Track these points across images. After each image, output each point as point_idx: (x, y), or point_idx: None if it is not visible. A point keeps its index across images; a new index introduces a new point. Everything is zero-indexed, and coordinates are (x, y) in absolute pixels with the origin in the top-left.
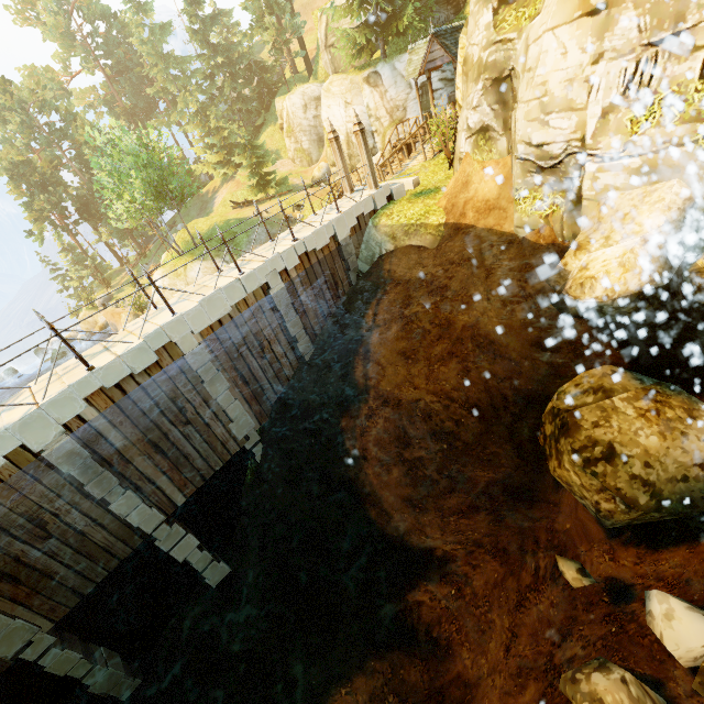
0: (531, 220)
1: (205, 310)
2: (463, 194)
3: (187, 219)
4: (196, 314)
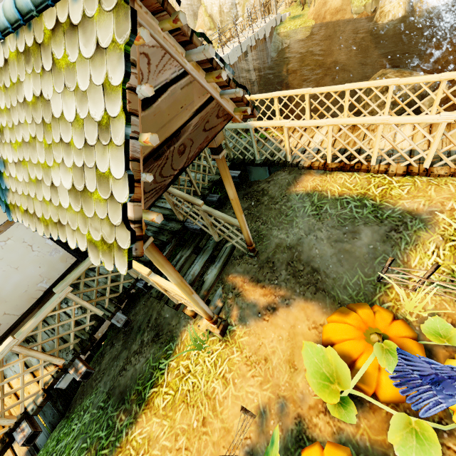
0: (359, 8)
1: (233, 55)
2: (324, 8)
3: None
4: (231, 55)
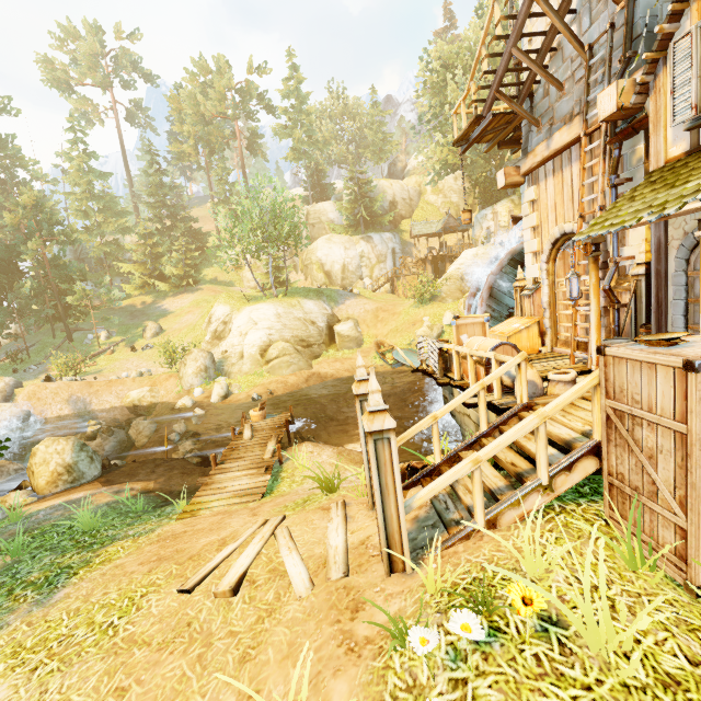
0: None
1: None
2: None
3: (108, 323)
4: None
